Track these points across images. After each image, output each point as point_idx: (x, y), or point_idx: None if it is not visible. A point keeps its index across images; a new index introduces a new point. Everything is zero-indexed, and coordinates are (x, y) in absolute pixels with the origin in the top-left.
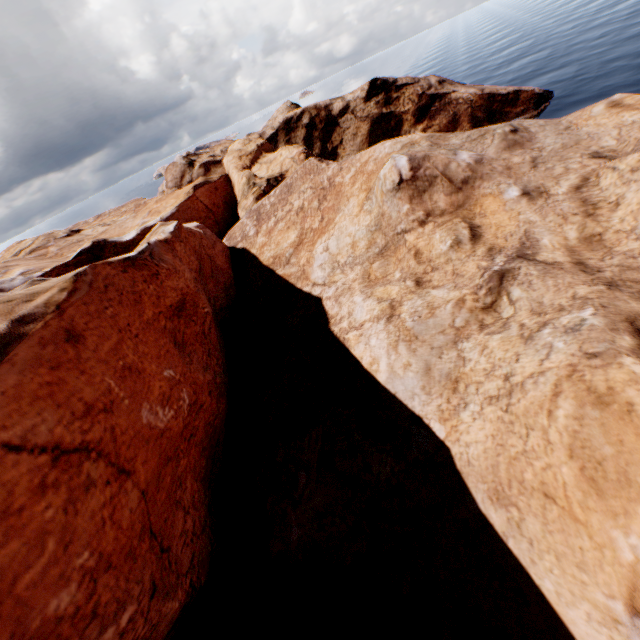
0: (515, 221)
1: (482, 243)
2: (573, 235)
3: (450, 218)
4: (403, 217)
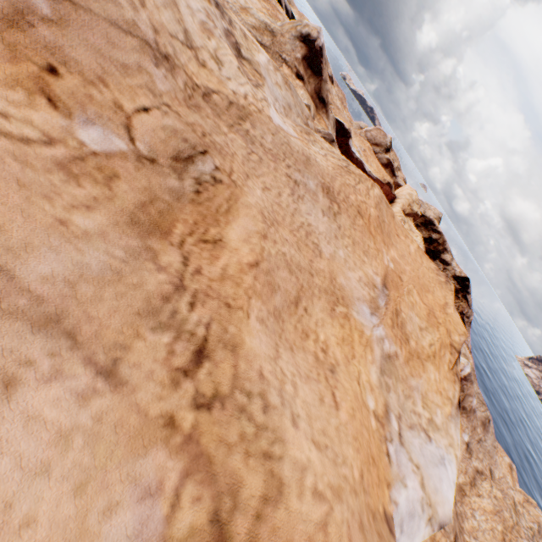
0: None
1: None
2: (460, 480)
3: None
4: None
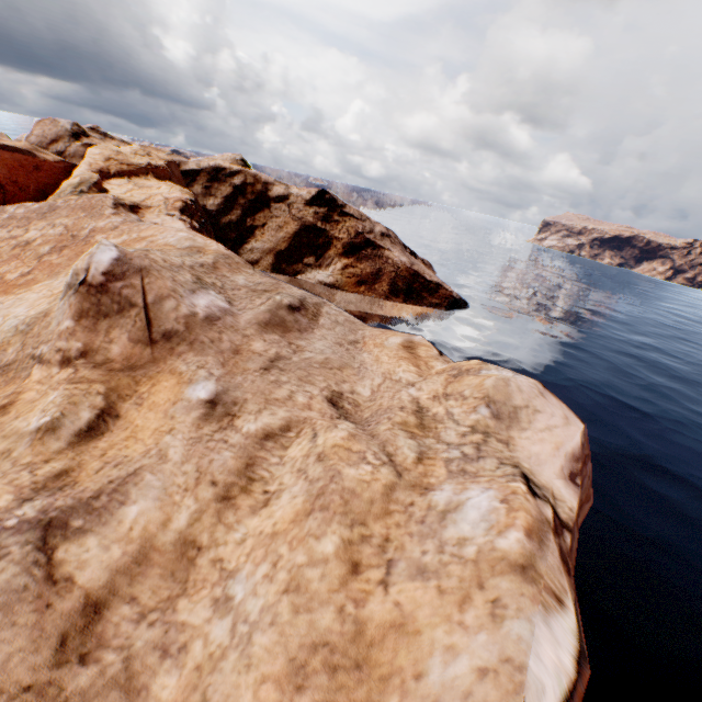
0: (156, 440)
1: (79, 451)
2: (183, 521)
3: (98, 378)
4: (56, 335)
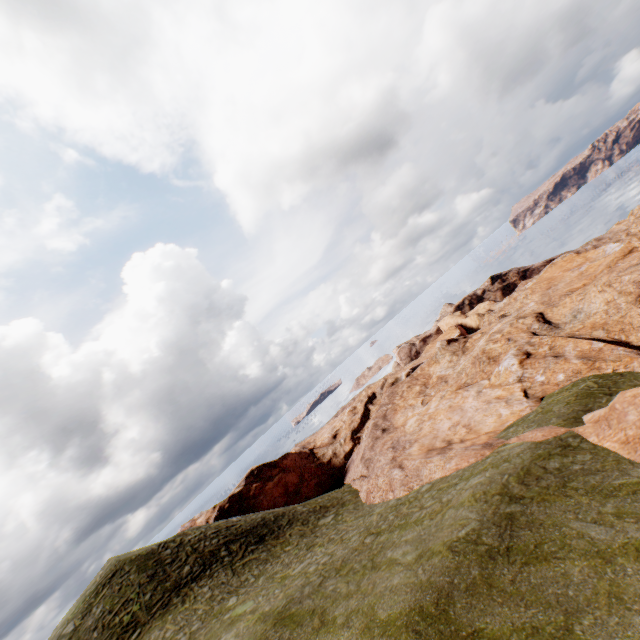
0: None
1: None
2: (635, 240)
3: None
4: None
